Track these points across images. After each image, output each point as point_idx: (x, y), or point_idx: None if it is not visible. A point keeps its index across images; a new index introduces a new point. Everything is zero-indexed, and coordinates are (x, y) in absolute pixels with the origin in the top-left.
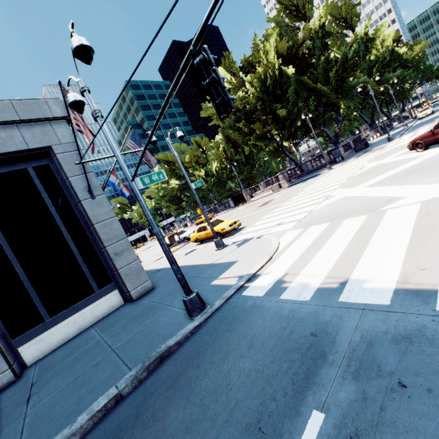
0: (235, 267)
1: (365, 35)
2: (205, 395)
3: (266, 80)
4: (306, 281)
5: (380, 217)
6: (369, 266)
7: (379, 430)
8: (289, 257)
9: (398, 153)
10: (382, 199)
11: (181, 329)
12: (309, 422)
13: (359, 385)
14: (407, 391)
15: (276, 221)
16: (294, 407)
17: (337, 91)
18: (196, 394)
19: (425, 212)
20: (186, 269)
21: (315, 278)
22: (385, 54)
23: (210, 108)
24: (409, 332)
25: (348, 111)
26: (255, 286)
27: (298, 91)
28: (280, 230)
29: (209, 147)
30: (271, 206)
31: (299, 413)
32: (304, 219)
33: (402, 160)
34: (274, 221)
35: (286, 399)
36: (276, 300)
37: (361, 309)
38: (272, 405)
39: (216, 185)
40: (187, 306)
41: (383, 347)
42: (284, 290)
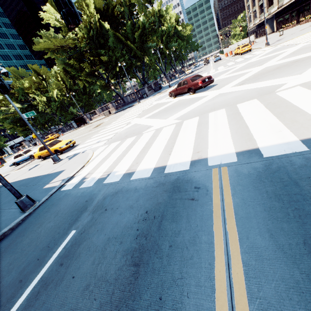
0: (62, 174)
1: (159, 12)
2: (24, 246)
3: (90, 29)
4: (95, 176)
5: (140, 137)
6: (122, 164)
7: (91, 227)
8: (93, 164)
9: (168, 97)
10: (146, 127)
11: (15, 220)
12: (69, 235)
13: (93, 215)
14: (106, 211)
15: (98, 139)
16: (66, 232)
17: (141, 49)
18: (19, 248)
19: (154, 135)
20: (27, 181)
21: (99, 174)
22: (169, 29)
23: (42, 42)
24: (118, 190)
25: (151, 63)
26: (70, 184)
27: (115, 43)
28: (97, 146)
29: (49, 76)
30: (100, 128)
31: (67, 234)
32: (112, 138)
33: (166, 102)
34: (96, 140)
35: (64, 231)
36: (77, 189)
37: (109, 185)
38: (57, 235)
39: (59, 110)
40: (19, 205)
41: (108, 198)
42: (83, 183)
